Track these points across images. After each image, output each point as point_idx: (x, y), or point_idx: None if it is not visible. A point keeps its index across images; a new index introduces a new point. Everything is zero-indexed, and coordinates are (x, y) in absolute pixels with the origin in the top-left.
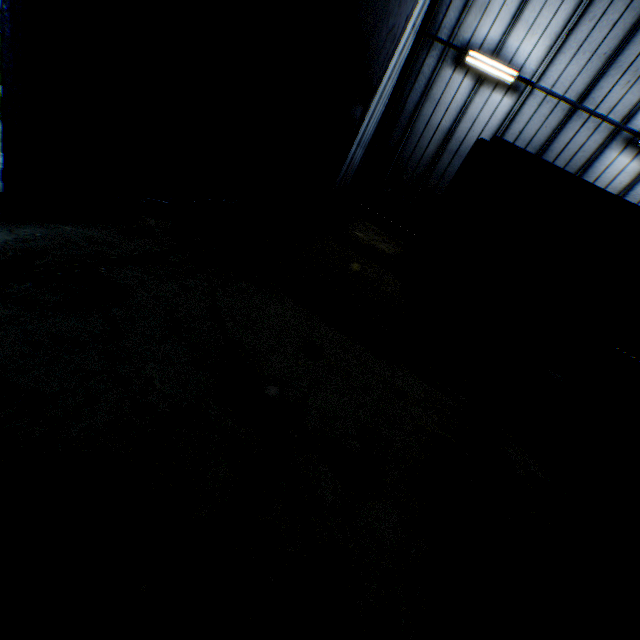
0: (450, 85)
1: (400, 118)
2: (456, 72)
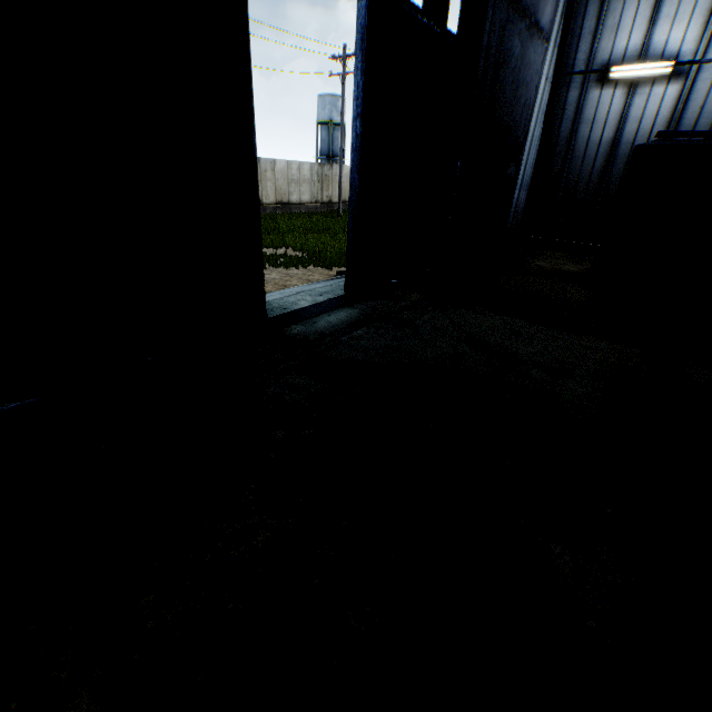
0: (600, 102)
1: (556, 149)
2: (603, 89)
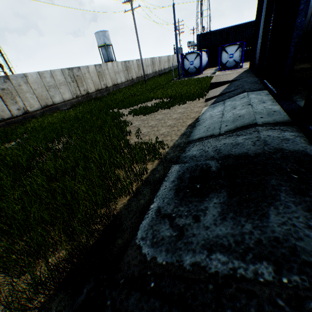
0: None
1: None
2: None
